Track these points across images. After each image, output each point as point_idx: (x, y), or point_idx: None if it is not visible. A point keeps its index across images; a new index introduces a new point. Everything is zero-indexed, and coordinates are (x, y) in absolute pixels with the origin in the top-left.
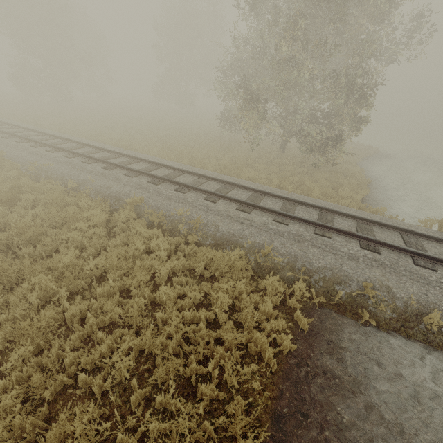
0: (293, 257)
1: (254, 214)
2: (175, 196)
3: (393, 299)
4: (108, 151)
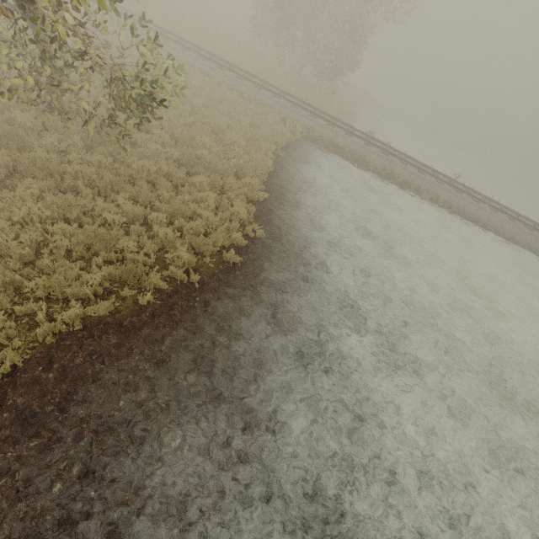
0: (298, 120)
1: (281, 101)
2: (237, 80)
3: (332, 140)
4: (171, 34)
